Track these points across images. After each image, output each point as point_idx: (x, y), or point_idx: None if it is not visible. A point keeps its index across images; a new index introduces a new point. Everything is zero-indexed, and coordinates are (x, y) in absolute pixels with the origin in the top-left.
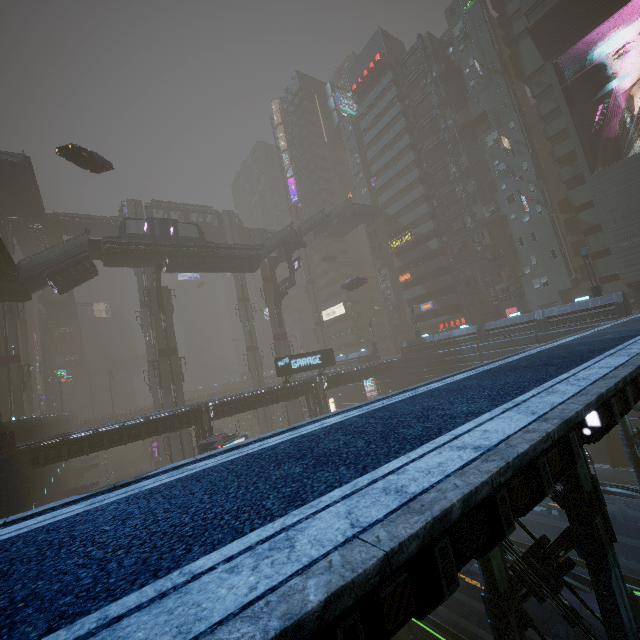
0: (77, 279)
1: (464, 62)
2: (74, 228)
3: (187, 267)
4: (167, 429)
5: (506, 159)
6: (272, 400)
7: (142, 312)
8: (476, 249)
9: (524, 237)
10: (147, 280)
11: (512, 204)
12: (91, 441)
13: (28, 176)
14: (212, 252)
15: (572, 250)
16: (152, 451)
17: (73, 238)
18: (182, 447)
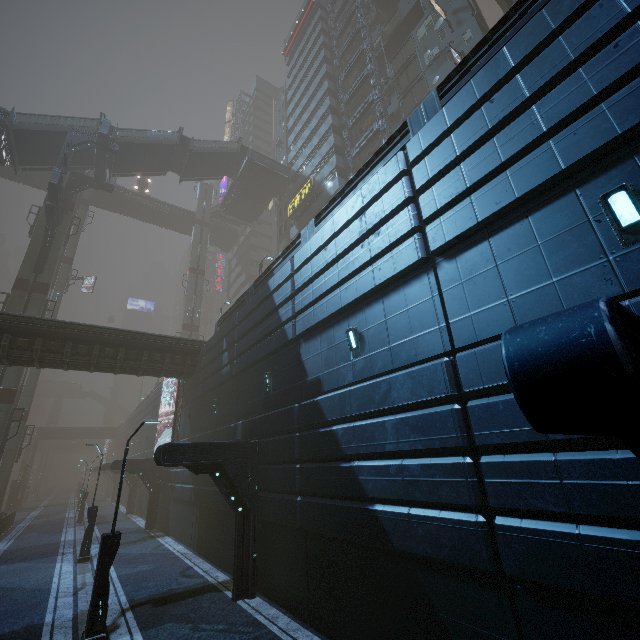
0: None
1: None
2: None
3: None
4: None
5: (441, 42)
6: None
7: None
8: None
9: None
10: None
11: None
12: None
13: None
14: None
15: None
16: None
17: None
18: None
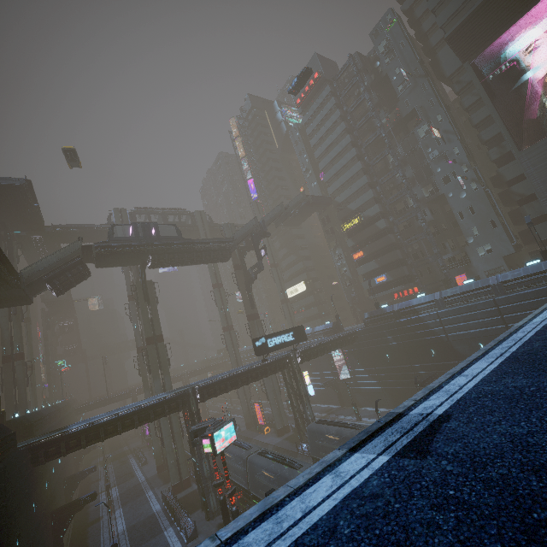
0: (72, 281)
1: (391, 72)
2: (70, 236)
3: (168, 262)
4: (158, 415)
5: (438, 146)
6: (252, 378)
7: (130, 304)
8: (420, 225)
9: (463, 211)
10: (133, 276)
11: (448, 184)
12: (88, 434)
13: (30, 196)
14: (189, 247)
15: (506, 219)
16: (143, 430)
17: (68, 246)
18: (171, 428)
